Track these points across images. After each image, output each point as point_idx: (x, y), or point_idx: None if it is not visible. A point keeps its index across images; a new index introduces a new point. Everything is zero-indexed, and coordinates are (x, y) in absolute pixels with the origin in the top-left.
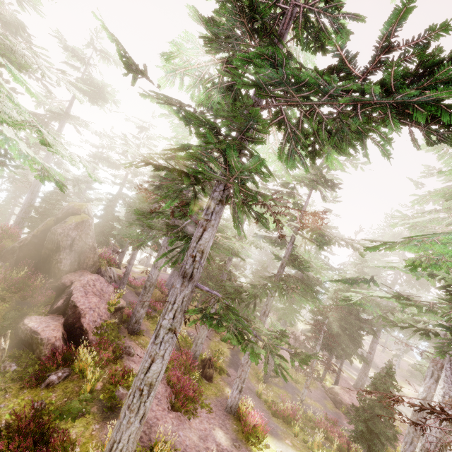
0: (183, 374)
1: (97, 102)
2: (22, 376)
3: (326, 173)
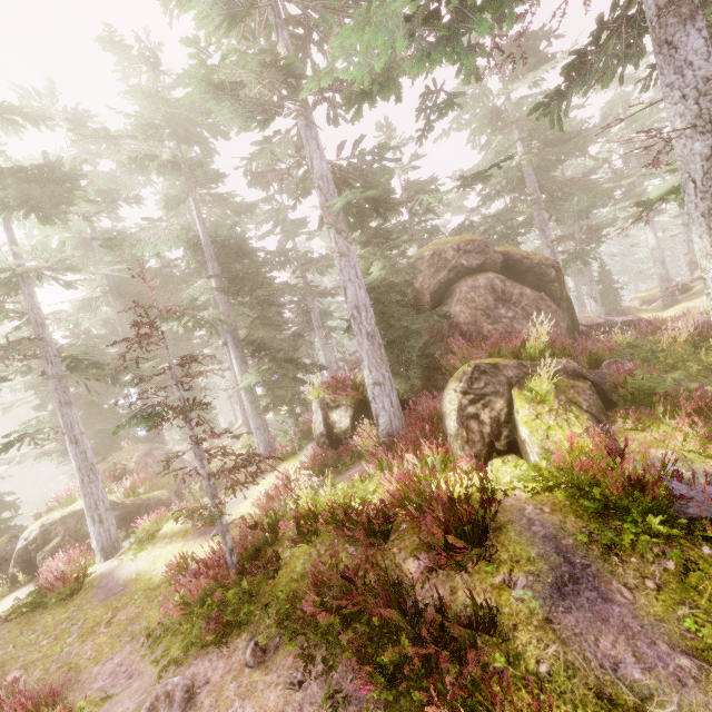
0: None
1: None
2: None
3: None
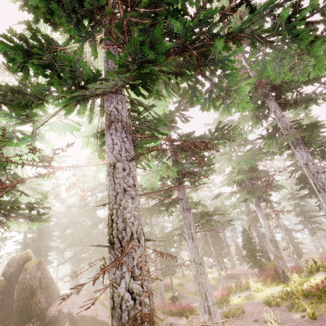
0: None
1: None
2: None
3: None
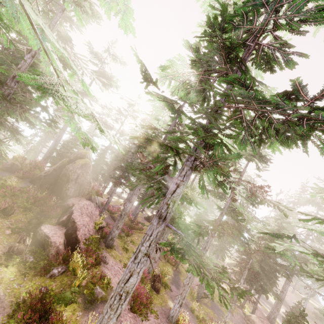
0: (139, 284)
1: (105, 86)
2: (36, 266)
3: (261, 150)
